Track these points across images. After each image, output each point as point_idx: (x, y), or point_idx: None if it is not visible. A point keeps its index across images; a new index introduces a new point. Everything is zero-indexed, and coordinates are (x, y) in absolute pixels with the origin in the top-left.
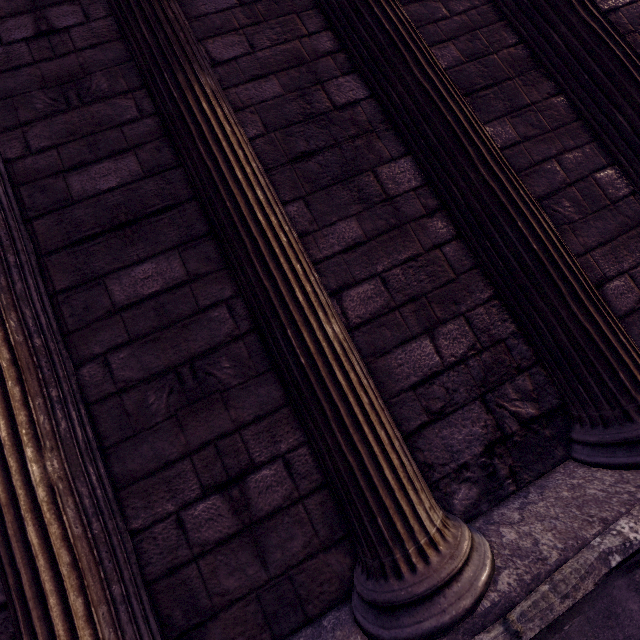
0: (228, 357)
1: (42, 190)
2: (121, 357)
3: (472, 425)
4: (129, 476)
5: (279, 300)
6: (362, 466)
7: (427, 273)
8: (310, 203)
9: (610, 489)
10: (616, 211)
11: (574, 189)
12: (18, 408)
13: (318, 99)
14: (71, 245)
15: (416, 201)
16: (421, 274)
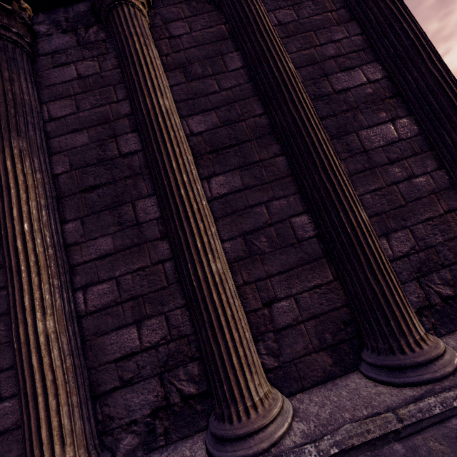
0: (4, 323)
1: None
2: None
3: (148, 393)
4: None
5: (14, 302)
6: (29, 424)
7: (148, 280)
8: (85, 222)
9: None
10: (299, 248)
11: (272, 228)
12: None
13: (110, 148)
14: None
15: (156, 227)
16: (144, 281)
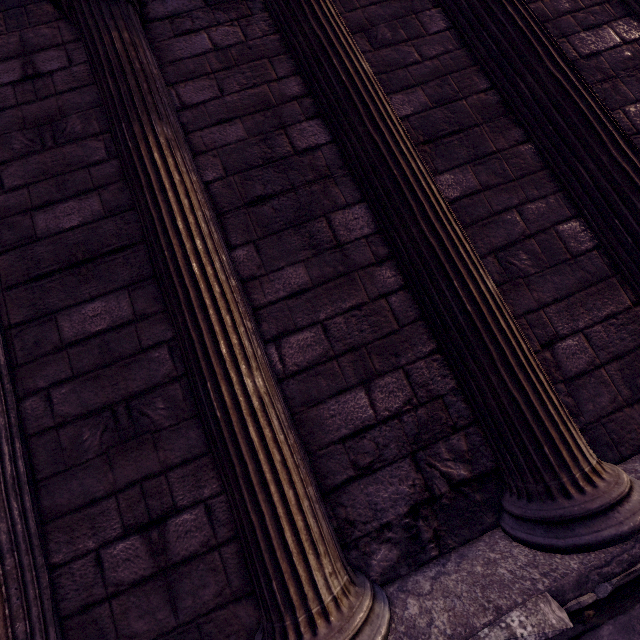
0: (163, 398)
1: (10, 227)
2: (63, 392)
3: (399, 483)
4: (56, 510)
5: (203, 352)
6: (264, 526)
7: (370, 323)
8: (260, 247)
9: (518, 572)
10: (576, 266)
11: (533, 241)
12: None
13: (280, 143)
14: (30, 281)
15: (367, 249)
16: (364, 324)
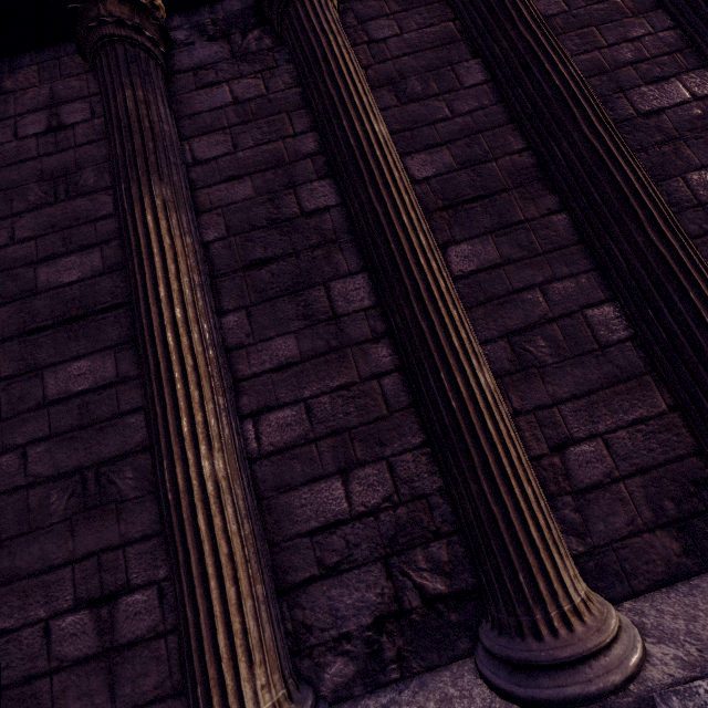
0: (133, 467)
1: (14, 279)
2: (38, 451)
3: (366, 590)
4: (15, 573)
5: (165, 428)
6: (197, 624)
7: (357, 405)
8: (252, 314)
9: None
10: (604, 358)
11: (555, 326)
12: None
13: (287, 204)
14: (24, 334)
15: (364, 323)
16: (350, 406)
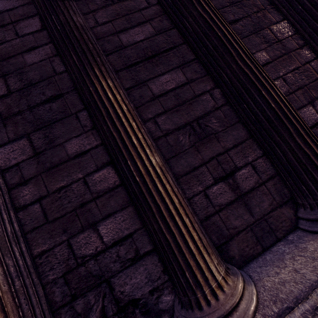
0: (214, 118)
1: (108, 42)
2: (162, 119)
3: None
4: (177, 174)
5: (254, 78)
6: (314, 153)
7: (305, 75)
8: None
9: None
10: None
11: None
12: (137, 132)
13: None
14: (127, 67)
15: (292, 42)
16: (302, 76)
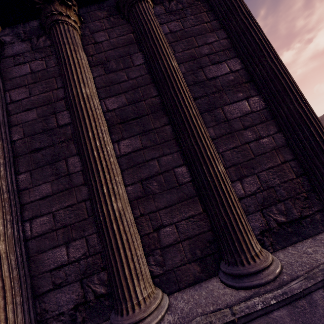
0: None
1: None
2: None
3: (72, 293)
4: None
5: None
6: None
7: (75, 214)
8: (32, 174)
9: None
10: (180, 190)
11: (161, 176)
12: None
13: (52, 121)
14: None
15: (81, 176)
16: (72, 214)
